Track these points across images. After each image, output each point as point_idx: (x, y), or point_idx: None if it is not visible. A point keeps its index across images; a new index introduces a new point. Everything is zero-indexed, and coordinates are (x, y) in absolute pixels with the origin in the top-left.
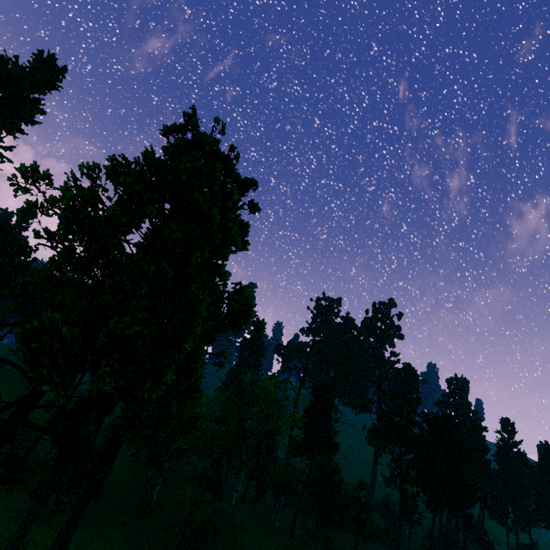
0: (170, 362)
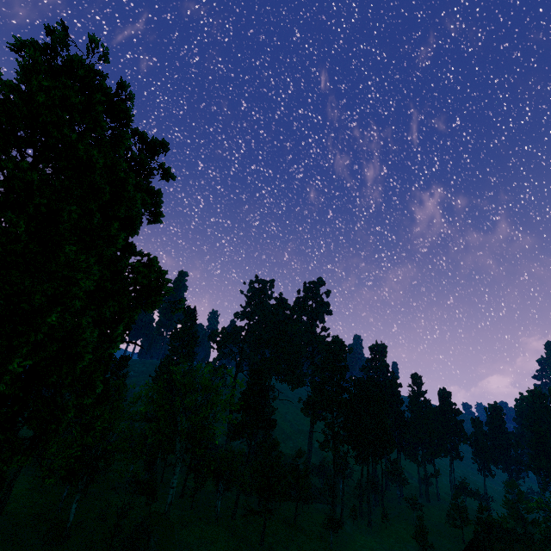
0: (24, 344)
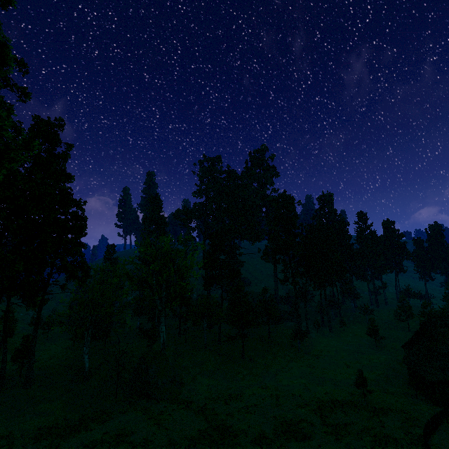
0: None
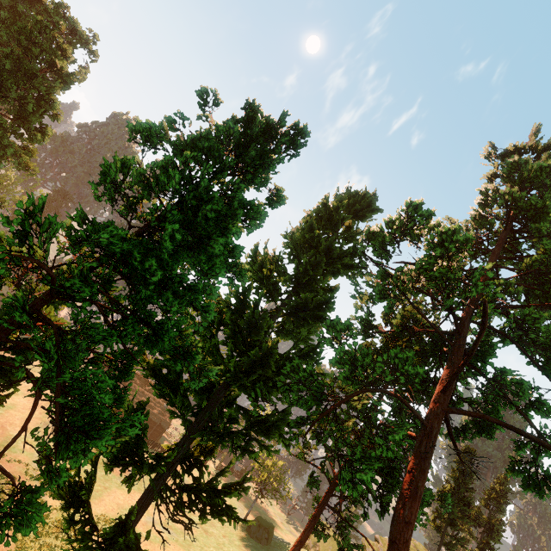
0: None
